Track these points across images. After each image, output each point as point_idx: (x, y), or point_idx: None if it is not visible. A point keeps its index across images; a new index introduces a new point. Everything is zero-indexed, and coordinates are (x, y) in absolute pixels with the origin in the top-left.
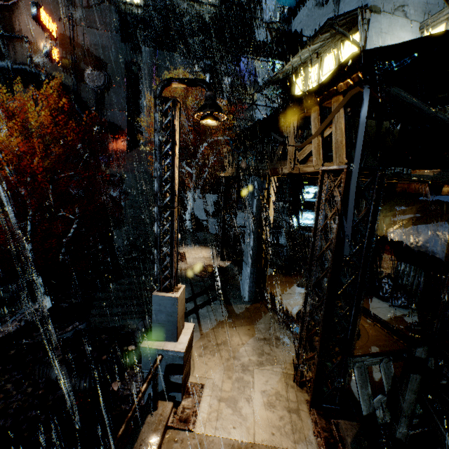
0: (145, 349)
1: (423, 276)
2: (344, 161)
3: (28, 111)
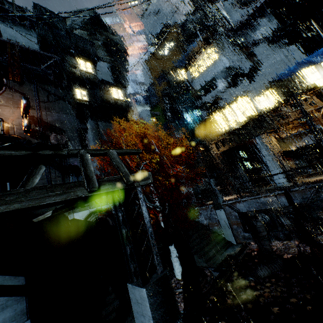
0: None
1: (305, 160)
2: None
3: None
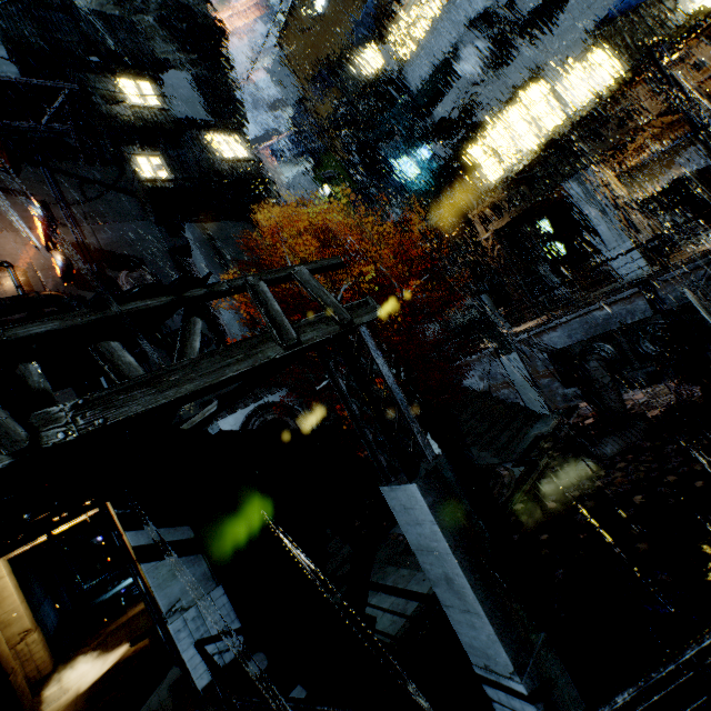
0: None
1: (687, 210)
2: None
3: None
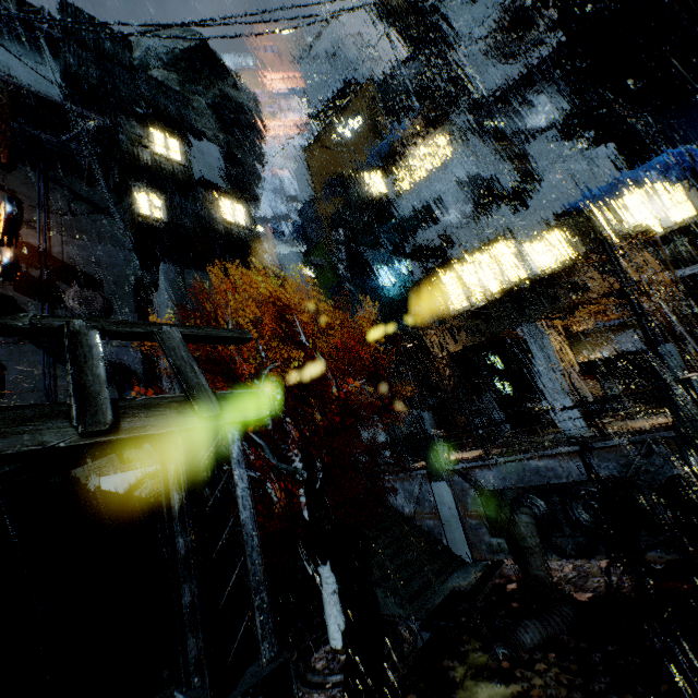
0: (692, 378)
1: (622, 383)
2: (660, 267)
3: None
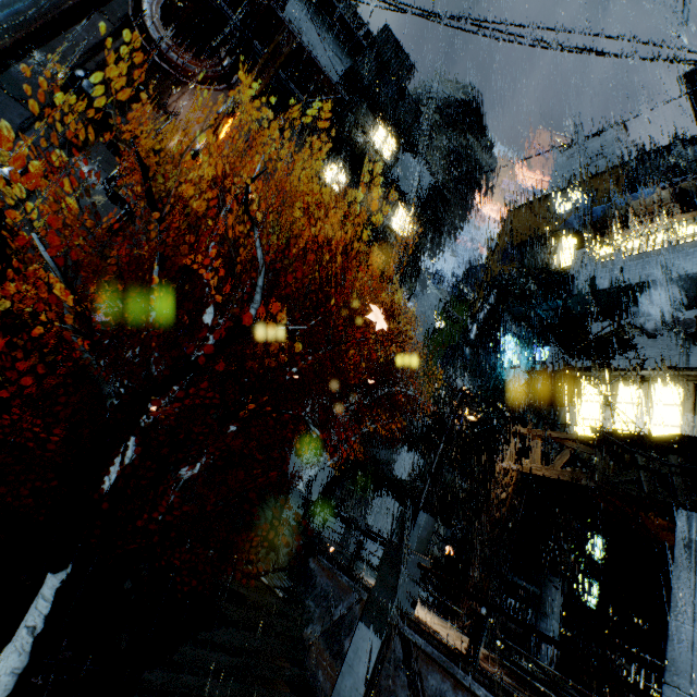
0: None
1: None
2: None
3: (89, 179)
